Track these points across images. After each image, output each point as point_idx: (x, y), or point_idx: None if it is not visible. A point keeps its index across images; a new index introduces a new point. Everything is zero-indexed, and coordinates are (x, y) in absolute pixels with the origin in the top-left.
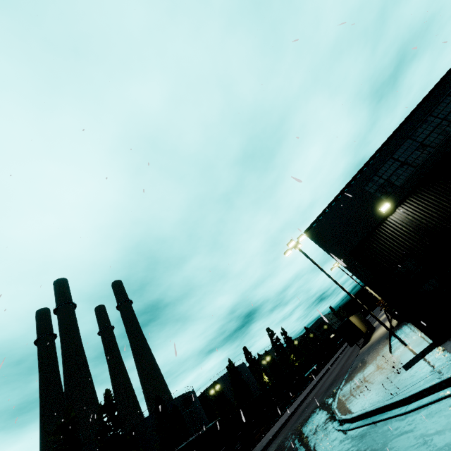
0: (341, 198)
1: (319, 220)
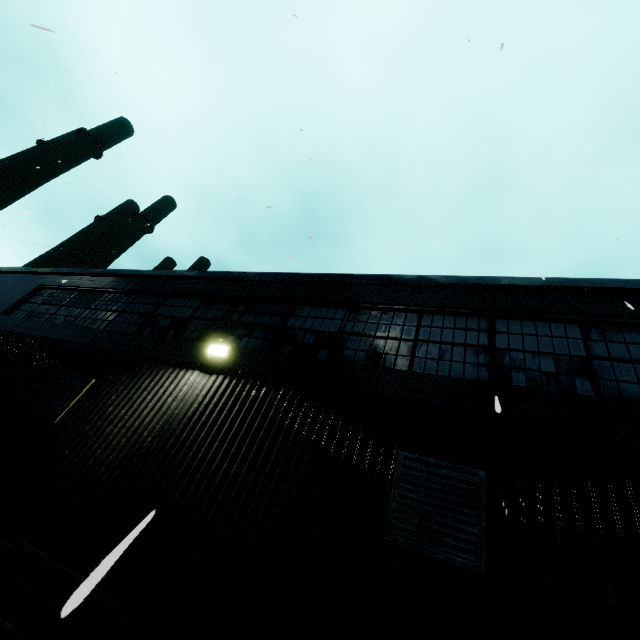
0: (33, 276)
1: (9, 273)
